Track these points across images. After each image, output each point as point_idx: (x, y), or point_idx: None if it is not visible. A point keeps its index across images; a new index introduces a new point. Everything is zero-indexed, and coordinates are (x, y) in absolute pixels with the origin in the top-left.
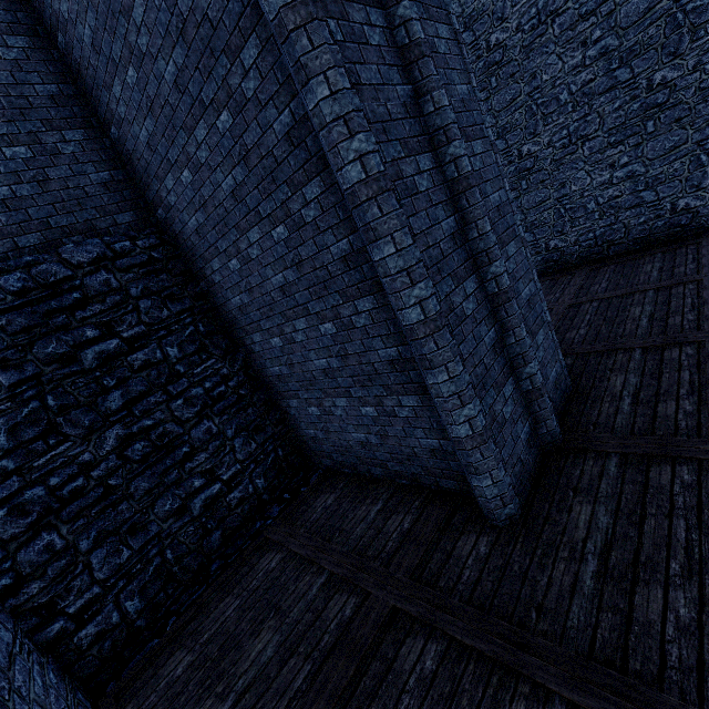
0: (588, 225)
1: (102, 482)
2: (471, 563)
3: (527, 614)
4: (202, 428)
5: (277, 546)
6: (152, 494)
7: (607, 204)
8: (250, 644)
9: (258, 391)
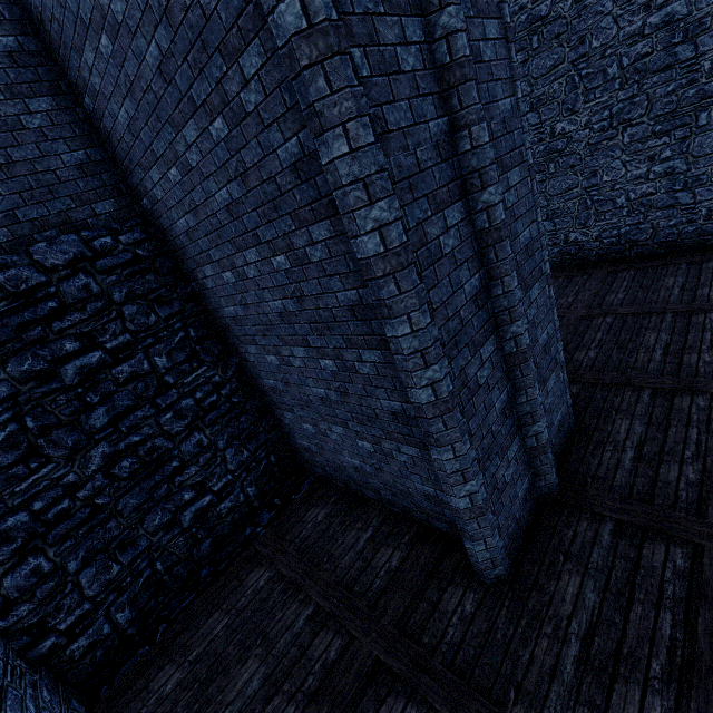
0: (614, 221)
1: (89, 502)
2: (456, 621)
3: (506, 692)
4: (192, 441)
5: (266, 562)
6: (141, 510)
7: (638, 201)
8: (237, 671)
9: (252, 398)
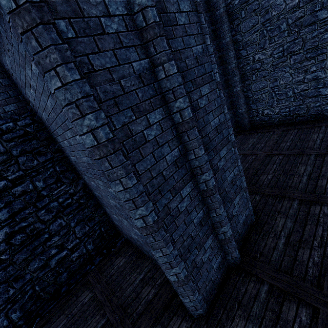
0: (287, 104)
1: None
2: None
3: None
4: (56, 223)
5: (91, 287)
6: (27, 260)
7: (299, 93)
8: None
9: (91, 200)
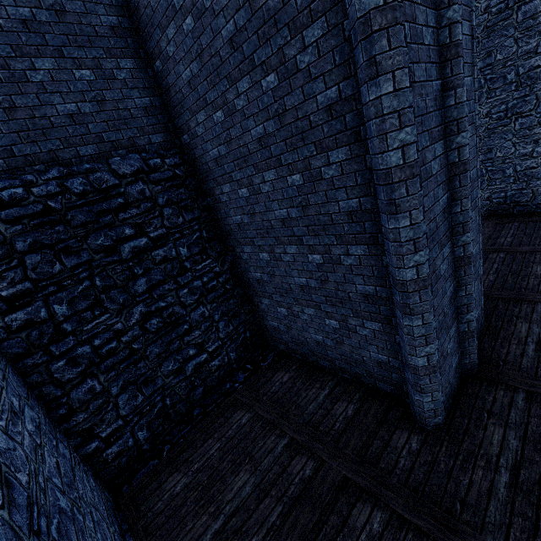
0: (502, 186)
1: (128, 345)
2: (405, 454)
3: (453, 504)
4: (198, 312)
5: (246, 407)
6: (160, 357)
7: (523, 172)
8: (232, 480)
9: (238, 287)
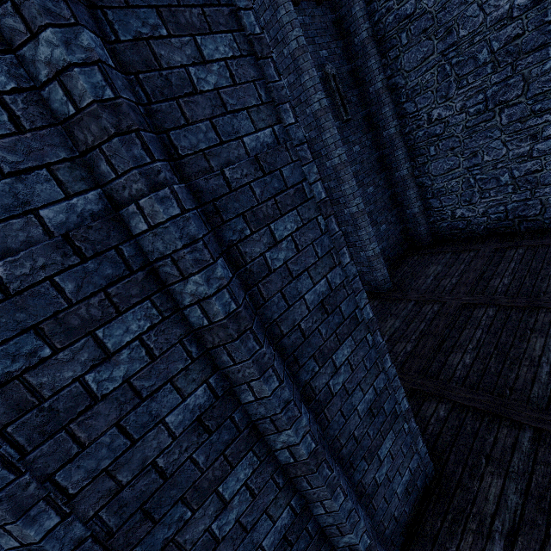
0: (500, 198)
1: None
2: None
3: None
4: None
5: None
6: None
7: (523, 178)
8: None
9: None
